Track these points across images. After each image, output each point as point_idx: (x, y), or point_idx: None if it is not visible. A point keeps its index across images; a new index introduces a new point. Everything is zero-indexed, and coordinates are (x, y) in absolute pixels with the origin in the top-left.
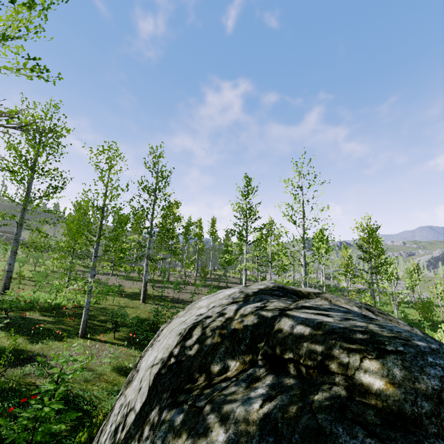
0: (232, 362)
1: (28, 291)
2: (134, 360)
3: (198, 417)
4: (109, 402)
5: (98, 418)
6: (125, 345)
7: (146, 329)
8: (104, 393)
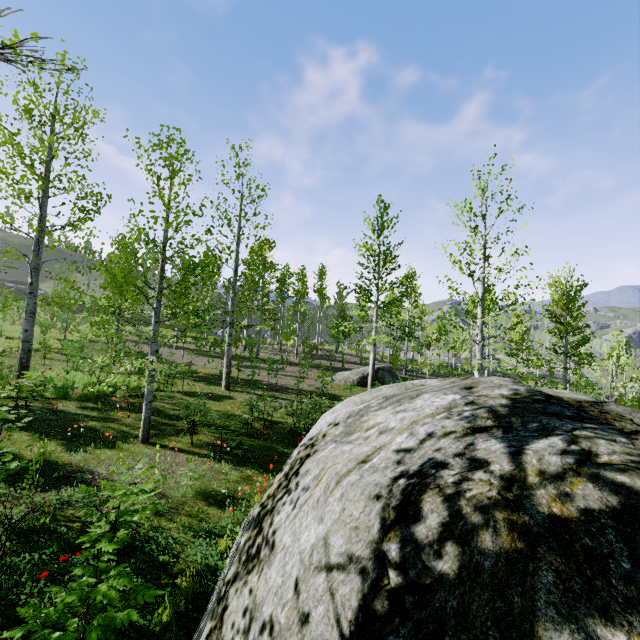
0: (610, 633)
1: (58, 369)
2: (225, 480)
3: None
4: (198, 550)
5: (183, 579)
6: (210, 456)
7: (236, 431)
8: (187, 533)
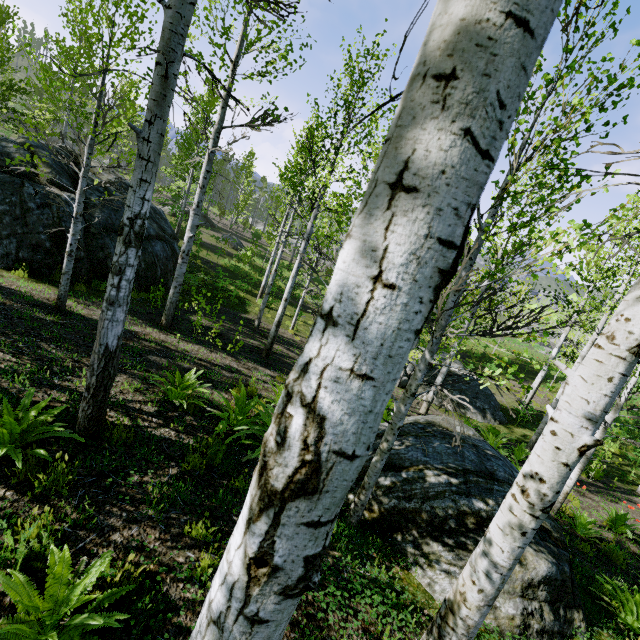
0: None
1: None
2: None
3: None
4: None
5: None
6: None
7: None
8: None
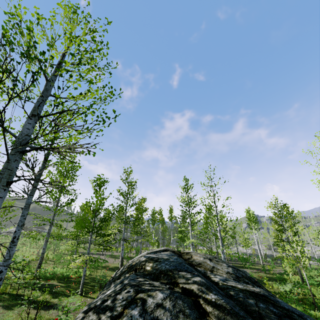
0: (127, 274)
1: (51, 267)
2: None
3: (110, 285)
4: None
5: None
6: None
7: None
8: None
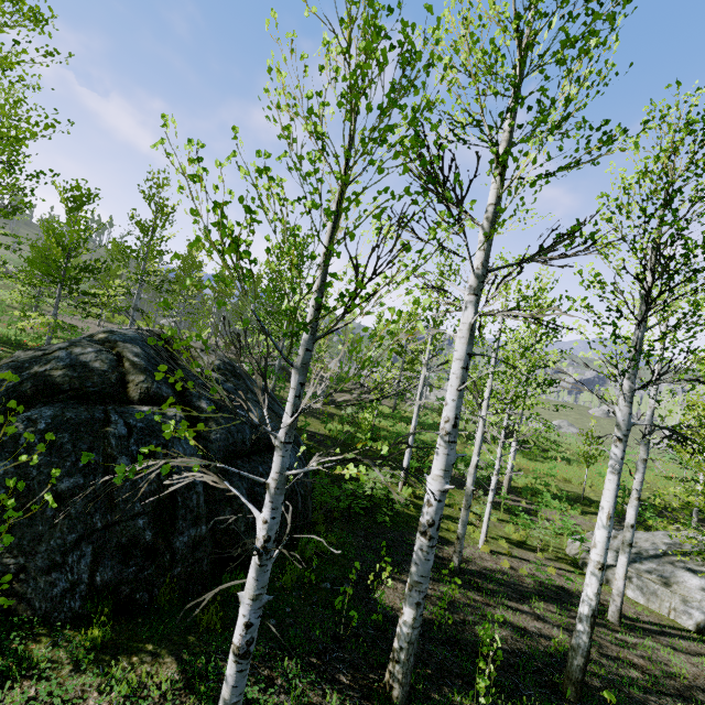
0: None
1: None
2: None
3: None
4: None
5: None
6: None
7: None
8: None
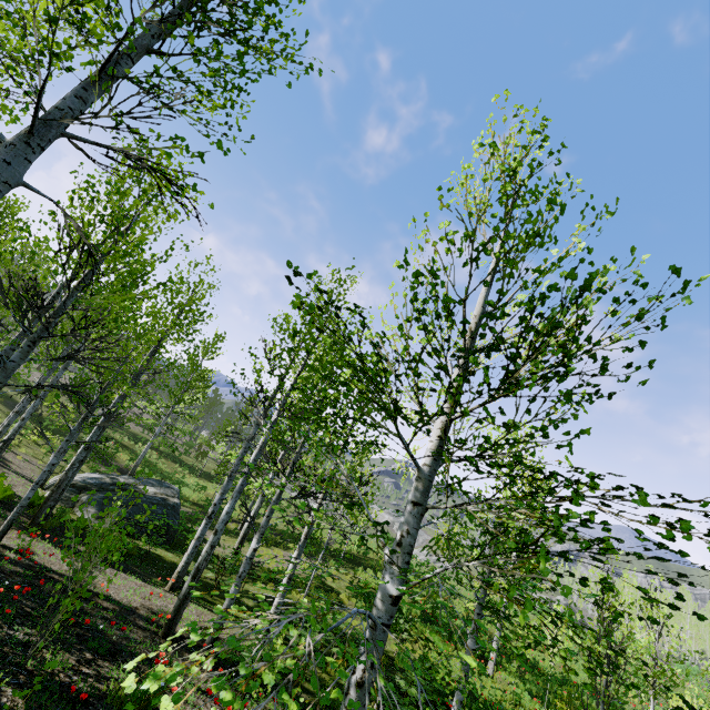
0: None
1: None
2: None
3: None
4: None
5: None
6: None
7: None
8: None
